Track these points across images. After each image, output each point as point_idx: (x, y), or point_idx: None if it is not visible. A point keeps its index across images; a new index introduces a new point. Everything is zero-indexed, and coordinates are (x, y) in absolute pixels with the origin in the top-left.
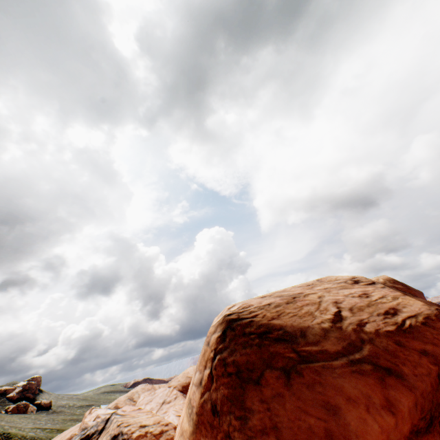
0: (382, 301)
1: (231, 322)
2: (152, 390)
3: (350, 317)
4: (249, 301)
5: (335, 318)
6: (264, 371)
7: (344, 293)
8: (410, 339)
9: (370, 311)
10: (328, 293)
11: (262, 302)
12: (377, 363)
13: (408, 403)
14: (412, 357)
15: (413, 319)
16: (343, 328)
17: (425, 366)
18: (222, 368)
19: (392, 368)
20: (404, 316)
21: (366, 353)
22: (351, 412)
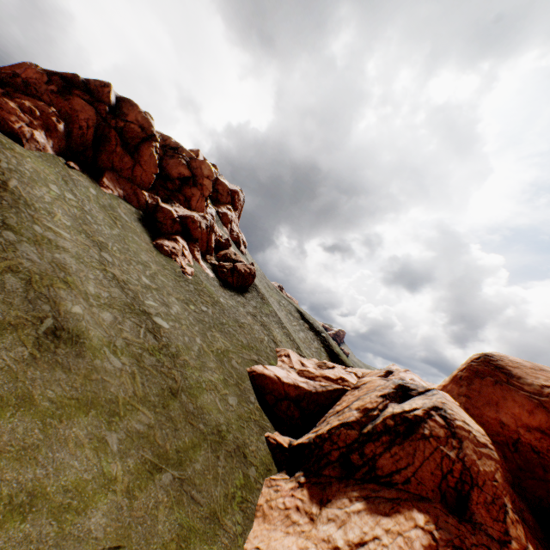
0: None
1: (485, 355)
2: None
3: None
4: (511, 357)
5: (547, 386)
6: (486, 377)
7: None
8: None
9: None
10: None
11: (516, 360)
12: (542, 403)
13: (541, 418)
14: None
15: None
16: (543, 389)
17: None
18: (470, 367)
19: (547, 408)
20: None
21: (541, 399)
22: (510, 402)
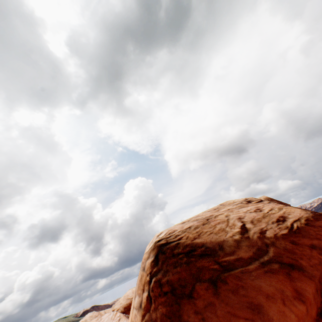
0: (272, 212)
1: (161, 246)
2: (98, 316)
3: (253, 228)
4: (173, 227)
5: (242, 230)
6: (194, 285)
7: (243, 210)
8: (301, 238)
9: (266, 221)
10: (231, 212)
11: (184, 227)
12: (281, 261)
13: (312, 290)
14: (306, 252)
15: (298, 222)
16: (250, 238)
17: (316, 257)
18: (158, 289)
19: (294, 263)
20: (291, 221)
21: (271, 254)
22: (272, 308)
